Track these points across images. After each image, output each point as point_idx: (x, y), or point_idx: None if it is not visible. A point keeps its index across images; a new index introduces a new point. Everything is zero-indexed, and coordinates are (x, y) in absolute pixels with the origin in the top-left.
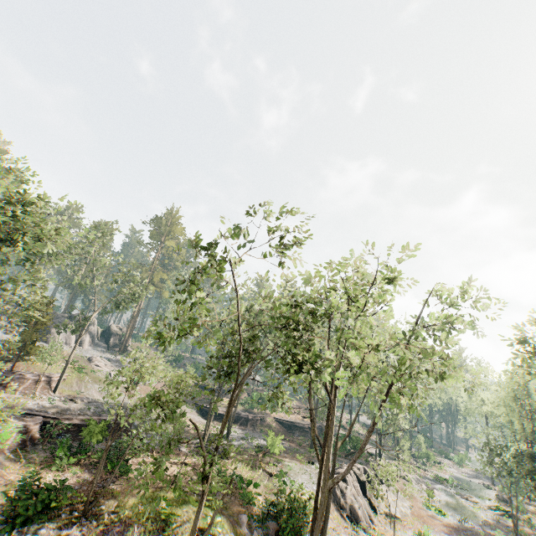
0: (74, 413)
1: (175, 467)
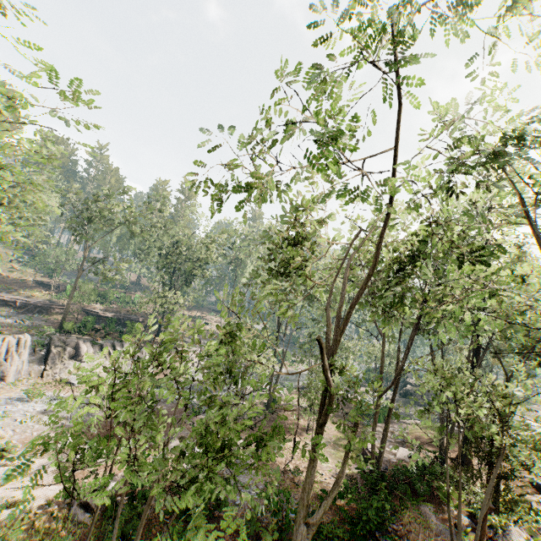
0: None
1: None
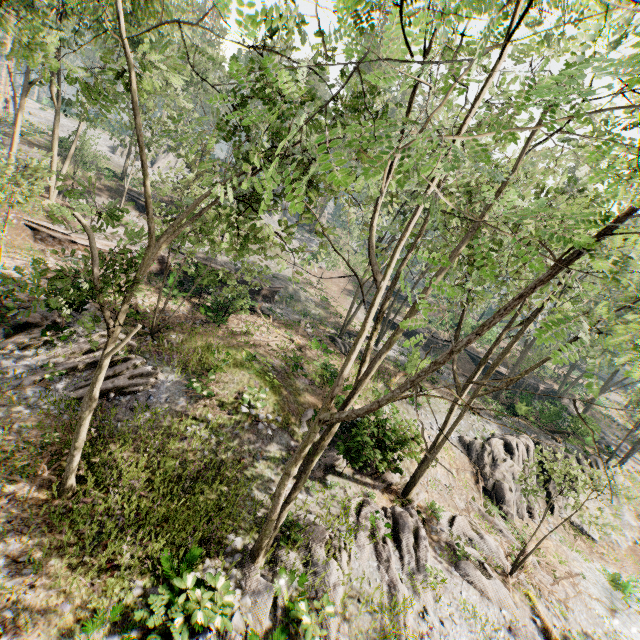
0: (218, 264)
1: (279, 340)
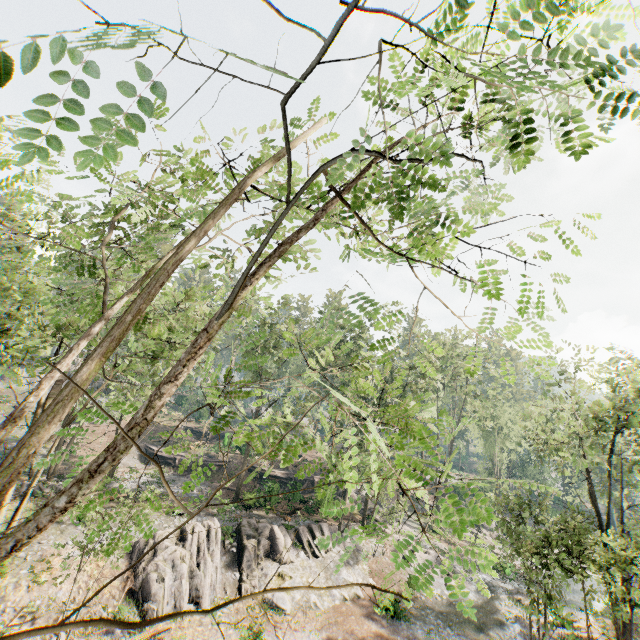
0: None
1: None
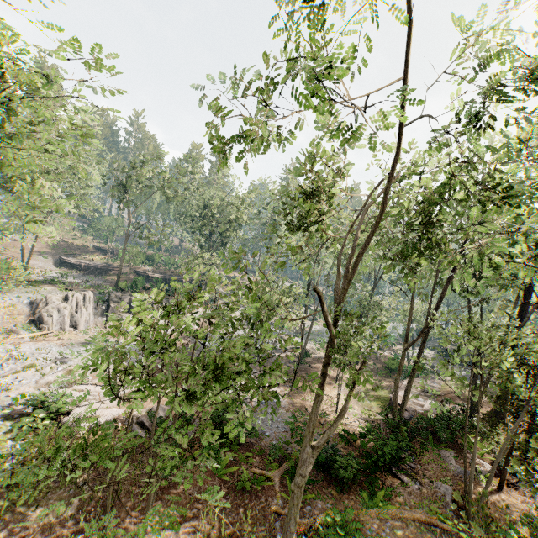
0: None
1: None
